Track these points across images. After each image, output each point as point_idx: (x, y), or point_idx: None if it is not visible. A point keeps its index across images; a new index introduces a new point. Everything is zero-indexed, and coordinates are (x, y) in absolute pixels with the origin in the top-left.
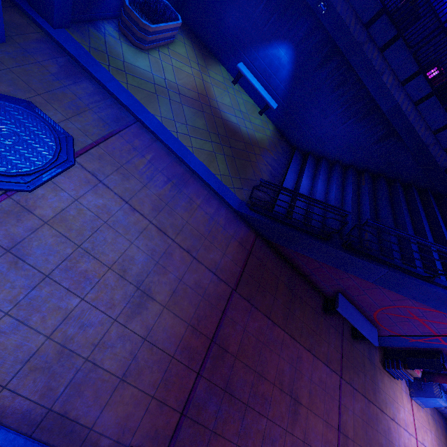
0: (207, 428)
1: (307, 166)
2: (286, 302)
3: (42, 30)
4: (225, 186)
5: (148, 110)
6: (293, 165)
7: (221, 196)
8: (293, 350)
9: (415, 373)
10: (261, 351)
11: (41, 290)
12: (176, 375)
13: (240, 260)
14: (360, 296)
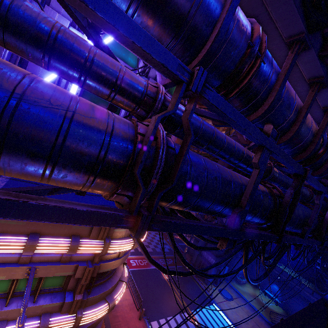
0: None
1: None
2: None
3: (225, 281)
4: (263, 315)
5: (243, 295)
6: None
7: (262, 317)
8: None
9: None
10: None
11: (233, 312)
12: None
13: None
14: None
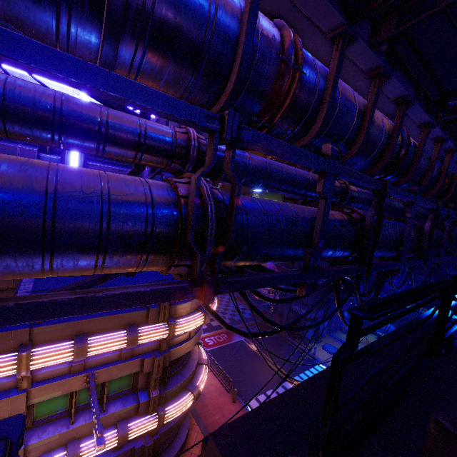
0: None
1: None
2: None
3: (328, 334)
4: None
5: None
6: None
7: None
8: None
9: None
10: None
11: None
12: None
13: None
14: None
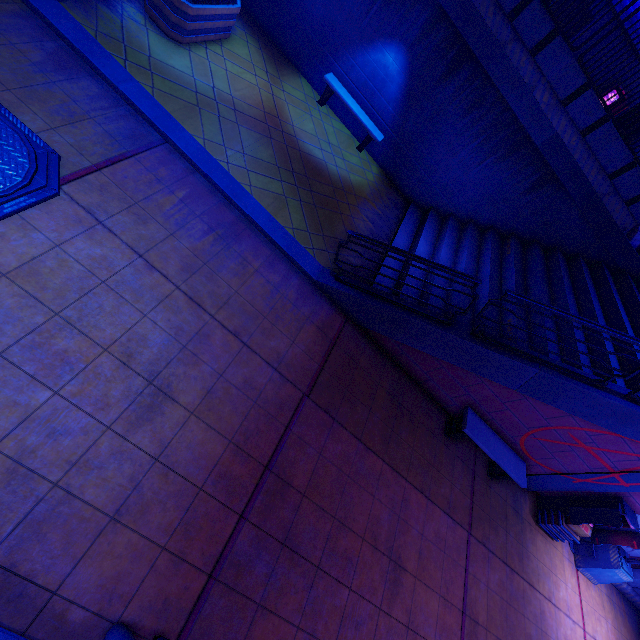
0: (250, 600)
1: (427, 226)
2: (387, 419)
3: (23, 0)
4: (299, 244)
5: (184, 127)
6: (406, 225)
7: (293, 259)
8: (396, 490)
9: (583, 530)
10: (345, 488)
11: None
12: (204, 516)
13: (318, 352)
14: (499, 412)
